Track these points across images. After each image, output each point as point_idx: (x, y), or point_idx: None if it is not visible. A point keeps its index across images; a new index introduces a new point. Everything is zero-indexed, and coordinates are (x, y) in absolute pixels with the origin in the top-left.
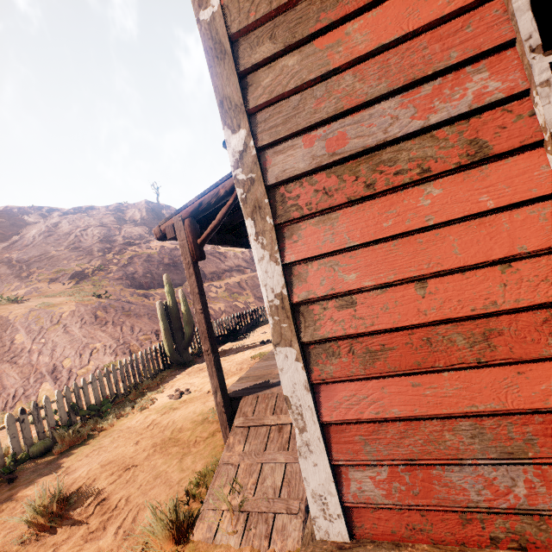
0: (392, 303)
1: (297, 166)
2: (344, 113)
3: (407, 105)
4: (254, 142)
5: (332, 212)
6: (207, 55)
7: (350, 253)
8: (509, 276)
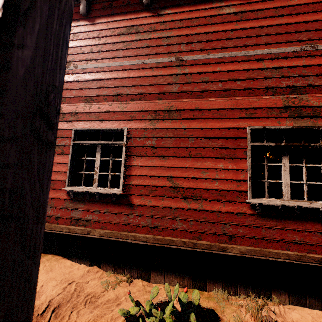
0: None
1: None
2: None
3: (58, 140)
4: None
5: None
6: None
7: None
8: (60, 174)
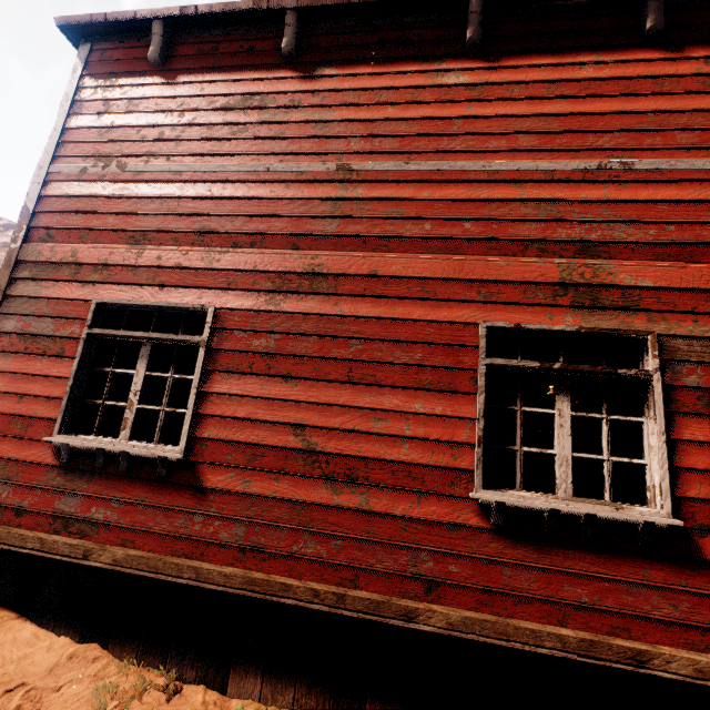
0: (8, 401)
1: (9, 328)
2: (36, 315)
3: (55, 324)
4: (0, 309)
5: (11, 354)
6: (4, 262)
7: (7, 374)
8: (47, 404)
